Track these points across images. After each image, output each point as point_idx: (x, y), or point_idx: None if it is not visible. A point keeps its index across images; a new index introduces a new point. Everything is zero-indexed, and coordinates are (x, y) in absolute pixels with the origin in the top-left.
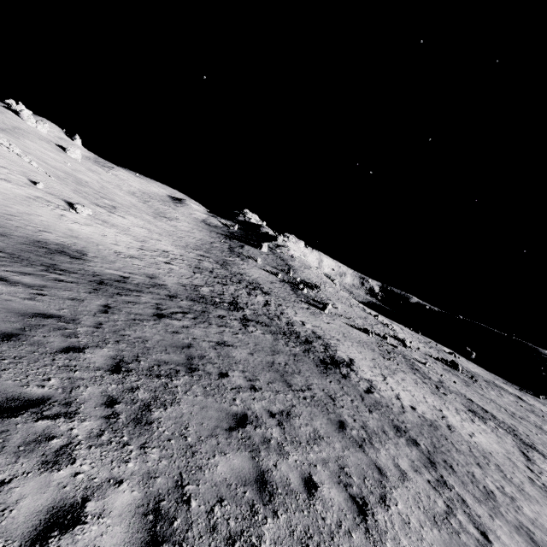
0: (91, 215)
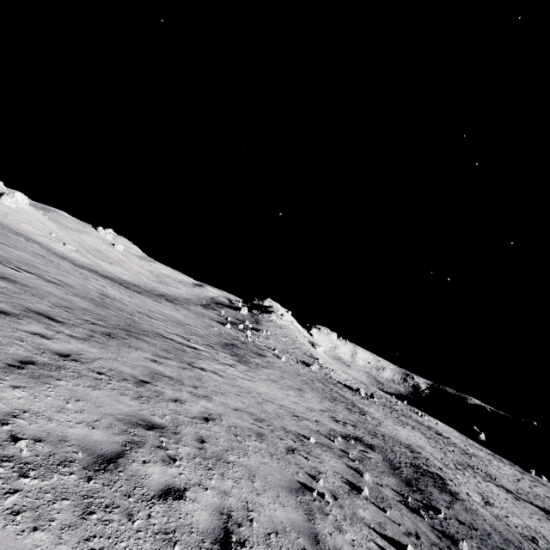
0: (75, 251)
